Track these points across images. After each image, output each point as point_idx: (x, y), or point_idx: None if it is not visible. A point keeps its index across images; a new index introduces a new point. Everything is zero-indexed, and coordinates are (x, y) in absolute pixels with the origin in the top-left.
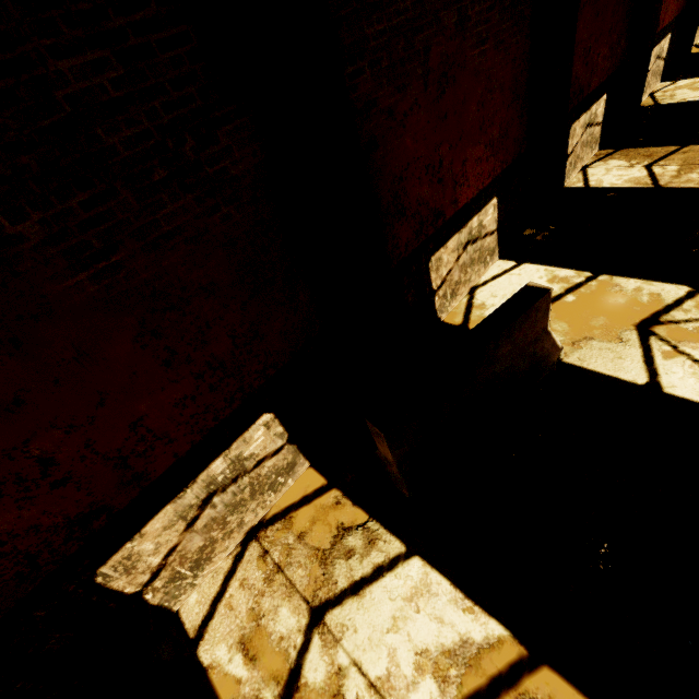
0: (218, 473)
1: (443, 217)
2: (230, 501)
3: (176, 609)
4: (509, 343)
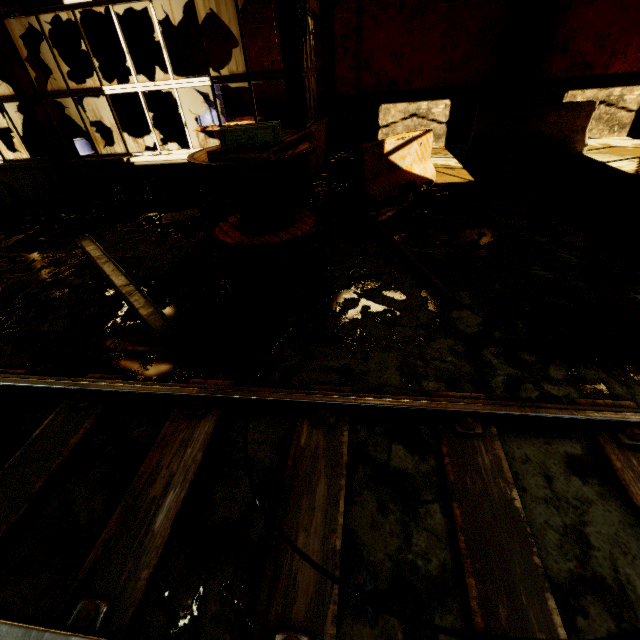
0: (422, 108)
1: (592, 72)
2: (416, 126)
3: None
4: (556, 116)
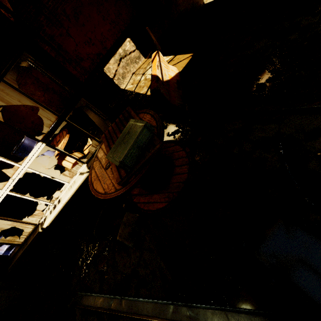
0: (121, 53)
1: None
2: (126, 62)
3: (121, 88)
4: None
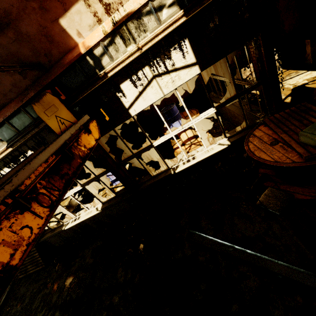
0: None
1: None
2: None
3: None
4: None
